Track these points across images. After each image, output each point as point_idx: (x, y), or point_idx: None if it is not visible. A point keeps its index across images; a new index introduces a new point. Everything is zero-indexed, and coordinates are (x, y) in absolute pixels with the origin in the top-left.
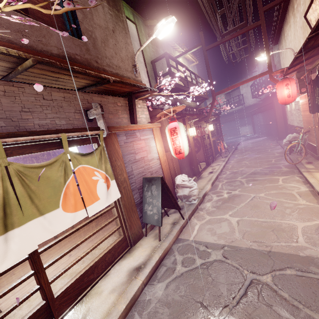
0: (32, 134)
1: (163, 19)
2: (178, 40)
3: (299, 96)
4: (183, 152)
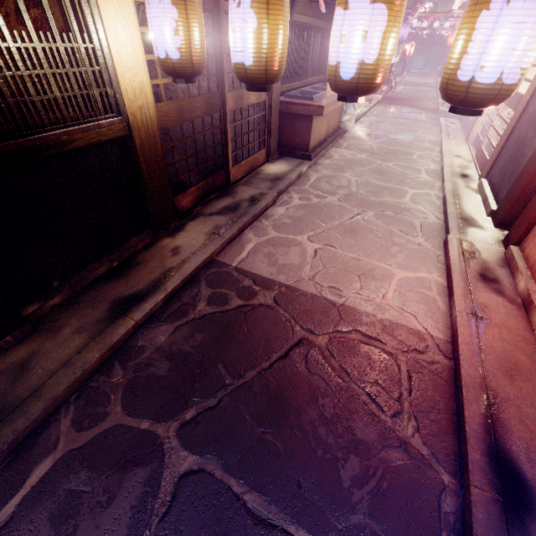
0: None
1: (429, 3)
2: None
3: None
4: (411, 55)
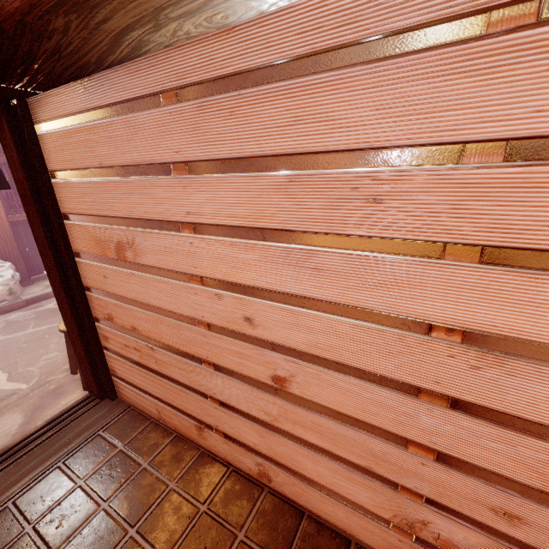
0: None
1: None
2: None
3: None
4: None
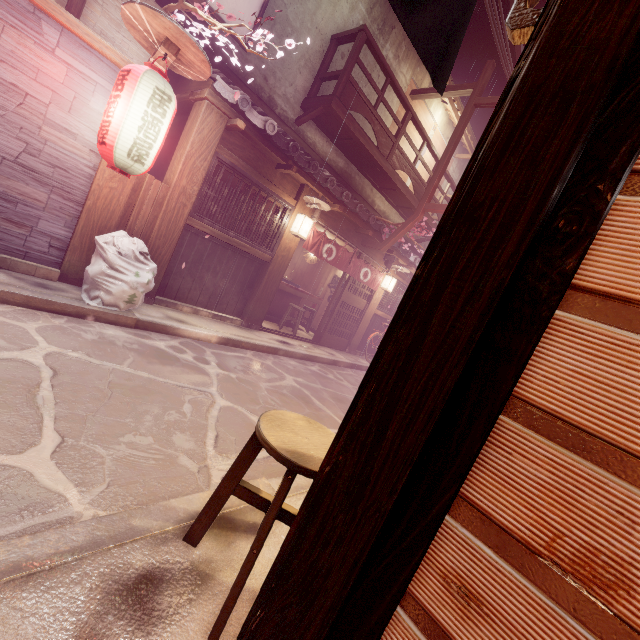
0: None
1: None
2: None
3: None
4: (109, 145)
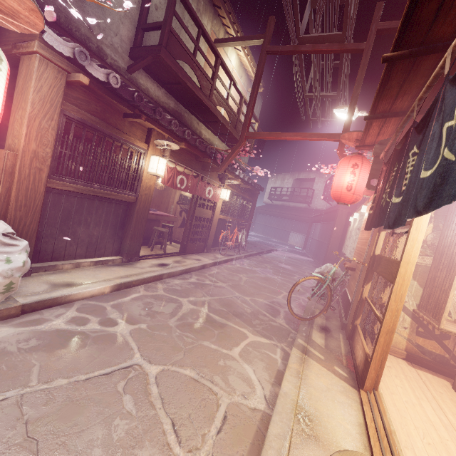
0: None
1: None
2: (234, 15)
3: (368, 205)
4: None
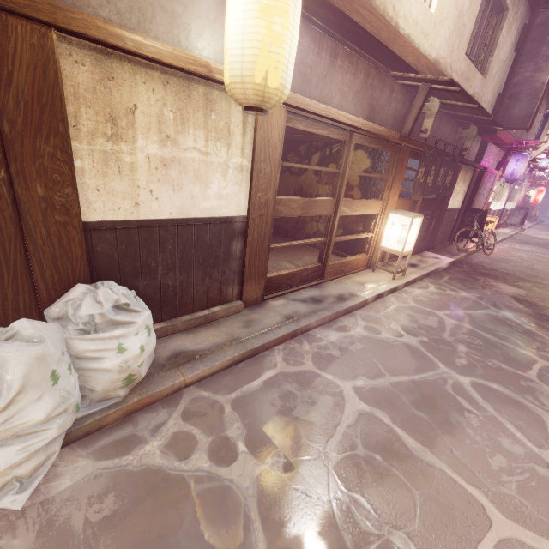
0: (521, 181)
1: None
2: None
3: None
4: (537, 202)
